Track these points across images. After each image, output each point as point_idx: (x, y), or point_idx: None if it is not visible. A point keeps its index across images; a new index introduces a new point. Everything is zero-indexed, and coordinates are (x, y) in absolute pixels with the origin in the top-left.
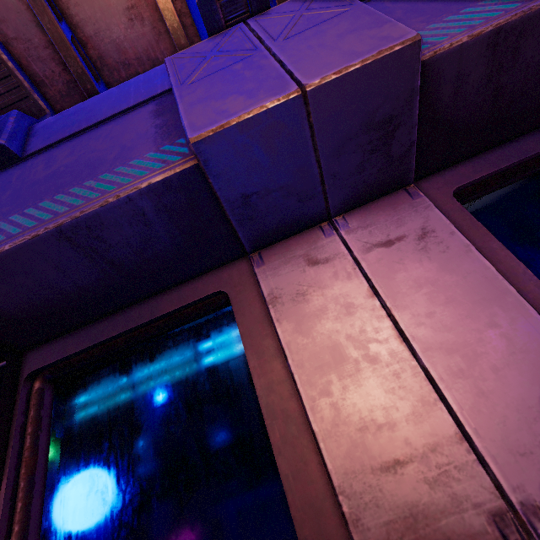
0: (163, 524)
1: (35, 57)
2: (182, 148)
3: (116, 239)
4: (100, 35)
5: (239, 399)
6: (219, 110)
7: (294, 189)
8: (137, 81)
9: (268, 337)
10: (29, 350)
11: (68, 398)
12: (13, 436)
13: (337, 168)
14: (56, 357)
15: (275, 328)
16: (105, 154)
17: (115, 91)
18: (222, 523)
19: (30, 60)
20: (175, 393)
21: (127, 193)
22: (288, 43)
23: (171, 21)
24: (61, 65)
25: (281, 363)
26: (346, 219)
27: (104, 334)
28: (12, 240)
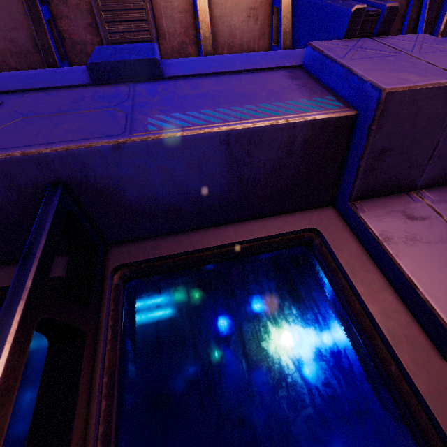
0: (269, 442)
1: (167, 15)
2: (335, 102)
3: (260, 157)
4: (223, 19)
5: (329, 326)
6: (399, 78)
7: (413, 156)
8: (261, 55)
9: (371, 272)
10: (114, 244)
11: (141, 301)
12: (103, 324)
13: (445, 150)
14: (147, 255)
15: (396, 261)
16: (254, 92)
17: (241, 56)
18: (337, 446)
19: (163, 16)
20: (261, 312)
21: (295, 120)
22: (426, 55)
23: (286, 26)
24: (184, 28)
25: (390, 295)
26: (428, 193)
27: (199, 243)
28: (183, 129)
